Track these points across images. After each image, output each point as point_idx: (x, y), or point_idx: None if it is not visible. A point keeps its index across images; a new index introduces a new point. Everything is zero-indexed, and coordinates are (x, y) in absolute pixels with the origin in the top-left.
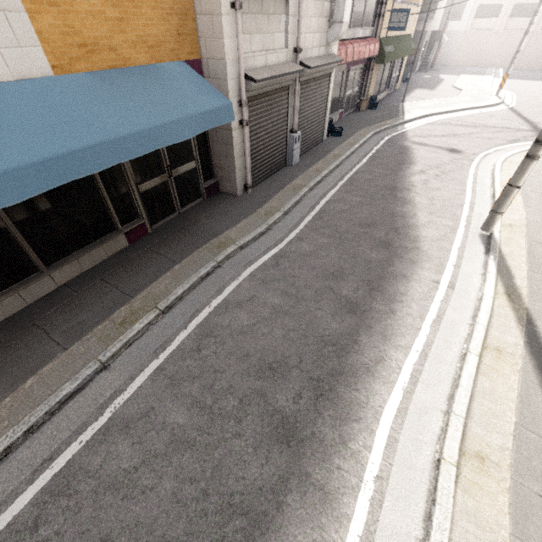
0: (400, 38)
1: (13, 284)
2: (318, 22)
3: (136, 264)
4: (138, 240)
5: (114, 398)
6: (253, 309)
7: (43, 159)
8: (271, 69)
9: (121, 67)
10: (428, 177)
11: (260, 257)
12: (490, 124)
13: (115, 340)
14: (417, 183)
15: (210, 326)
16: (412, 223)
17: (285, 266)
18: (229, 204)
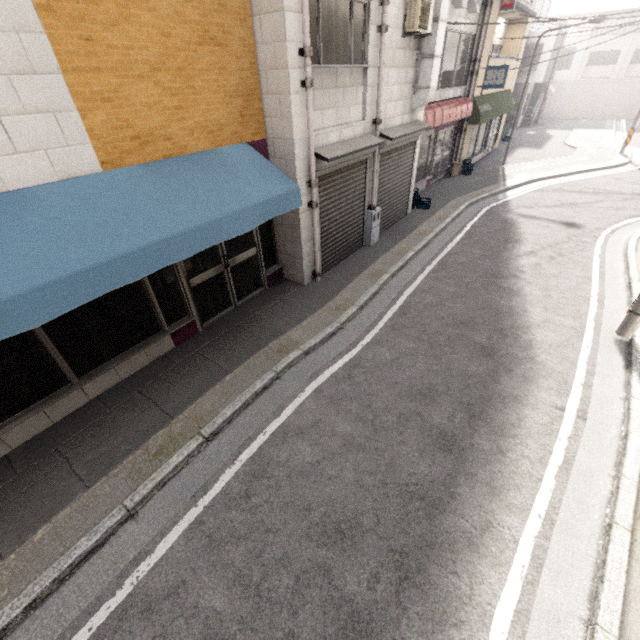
0: (497, 95)
1: (39, 400)
2: (401, 89)
3: (181, 373)
4: (186, 340)
5: (138, 562)
6: (318, 439)
7: (78, 271)
8: (346, 144)
9: (177, 155)
10: (540, 260)
11: (329, 365)
12: (616, 189)
13: (147, 477)
14: (525, 268)
15: (263, 462)
16: (523, 322)
17: (360, 379)
18: (294, 295)
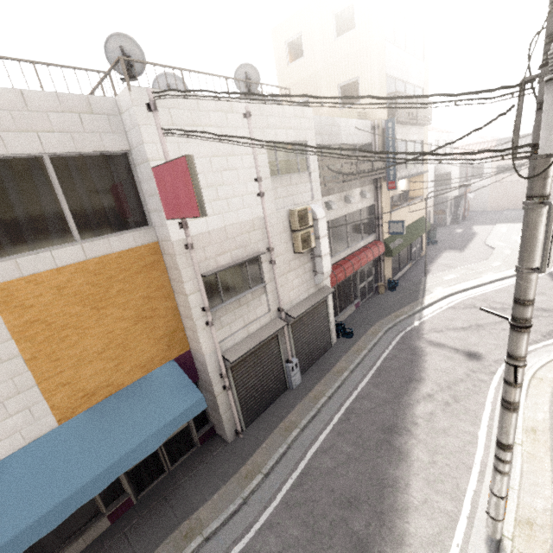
0: (409, 226)
1: None
2: (302, 278)
3: None
4: (121, 515)
5: None
6: None
7: (9, 540)
8: (252, 337)
9: (116, 391)
10: (436, 406)
11: None
12: None
13: None
14: (420, 418)
15: None
16: (402, 501)
17: None
18: (218, 456)
